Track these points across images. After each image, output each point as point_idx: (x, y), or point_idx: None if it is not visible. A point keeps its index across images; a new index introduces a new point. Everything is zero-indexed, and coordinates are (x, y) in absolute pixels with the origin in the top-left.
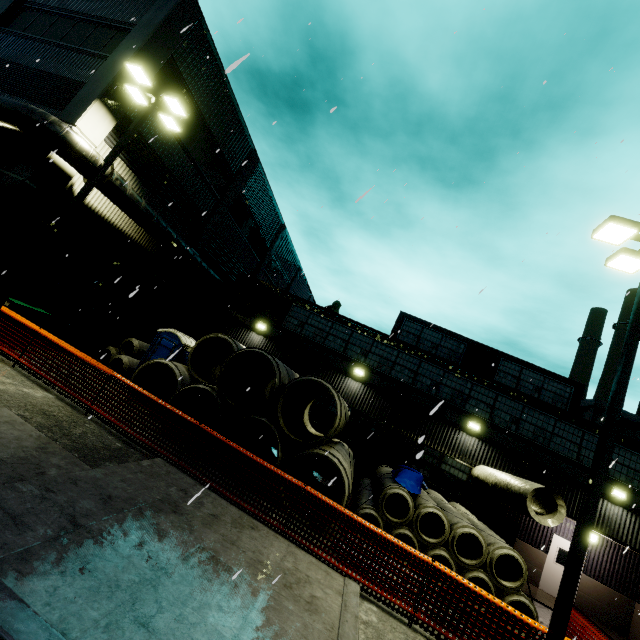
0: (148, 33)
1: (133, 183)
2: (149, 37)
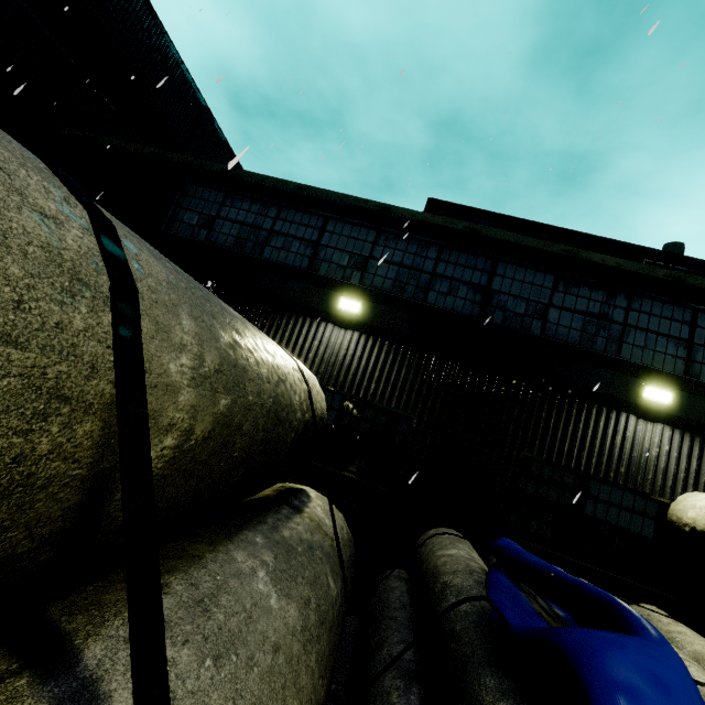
0: None
1: None
2: None
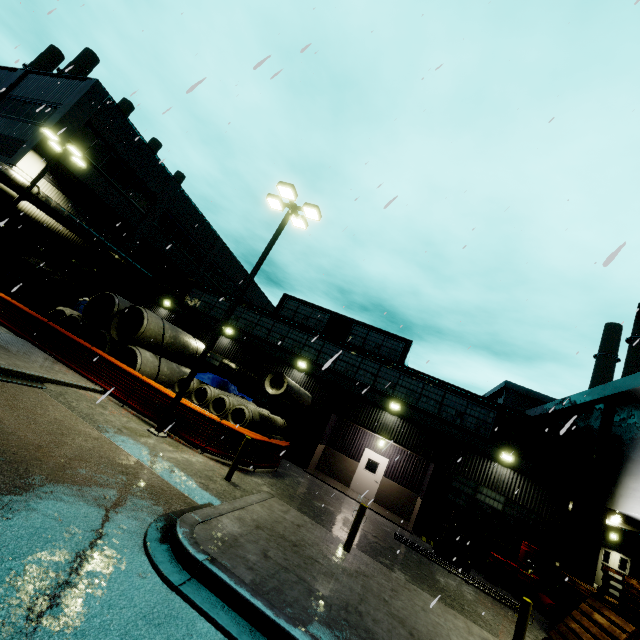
0: (68, 110)
1: (65, 202)
2: (68, 112)
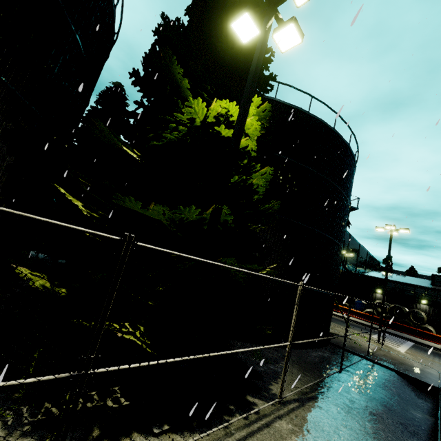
0: None
1: None
2: None
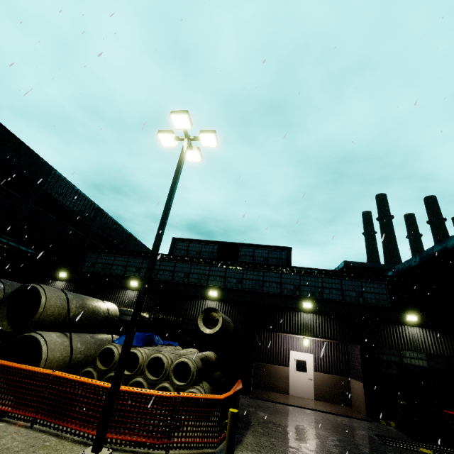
0: None
1: None
2: None
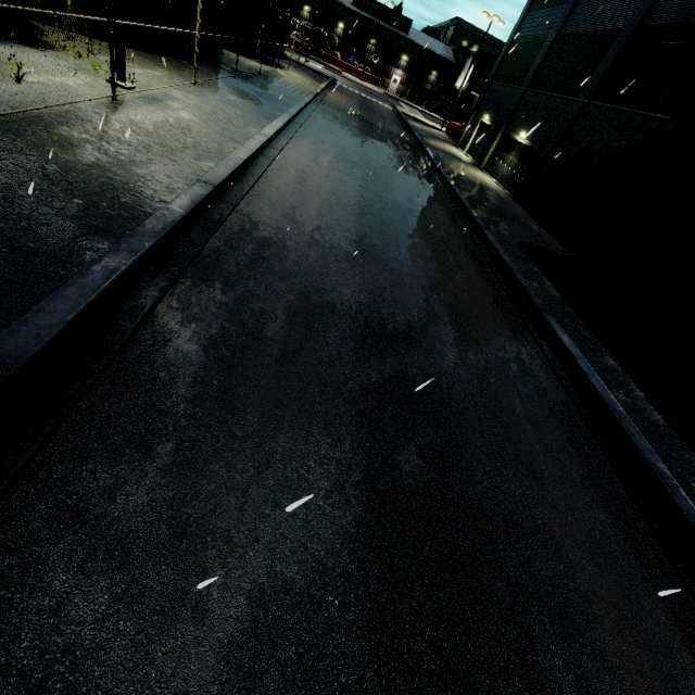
0: None
1: None
2: None
